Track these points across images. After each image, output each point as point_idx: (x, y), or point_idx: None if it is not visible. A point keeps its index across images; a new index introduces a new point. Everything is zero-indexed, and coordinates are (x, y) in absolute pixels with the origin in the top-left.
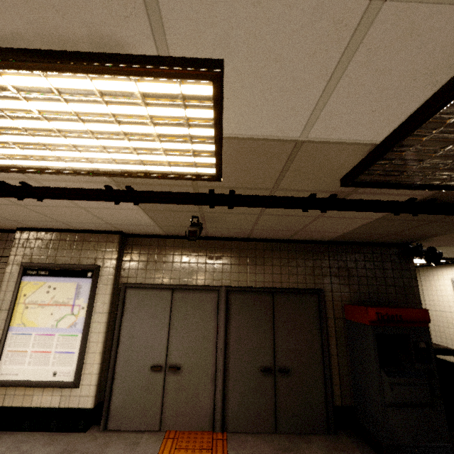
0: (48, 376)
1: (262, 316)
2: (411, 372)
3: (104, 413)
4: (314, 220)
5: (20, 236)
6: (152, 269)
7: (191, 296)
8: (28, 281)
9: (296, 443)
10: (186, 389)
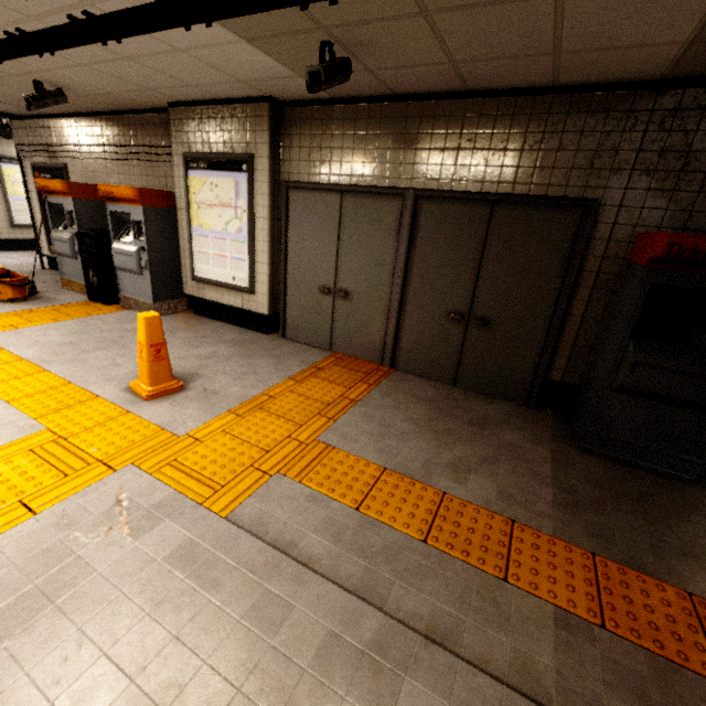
0: (229, 279)
1: (466, 241)
2: (697, 356)
3: (281, 324)
4: (559, 7)
5: (173, 116)
6: (317, 161)
7: (365, 204)
8: (193, 176)
9: (470, 399)
10: (356, 318)
